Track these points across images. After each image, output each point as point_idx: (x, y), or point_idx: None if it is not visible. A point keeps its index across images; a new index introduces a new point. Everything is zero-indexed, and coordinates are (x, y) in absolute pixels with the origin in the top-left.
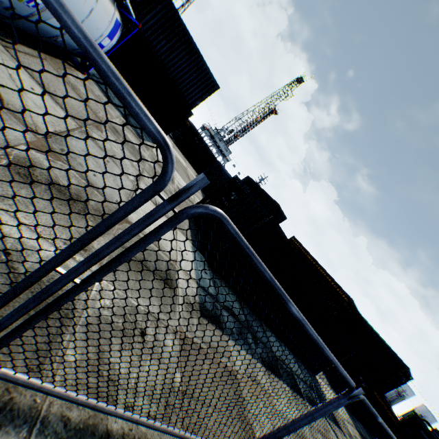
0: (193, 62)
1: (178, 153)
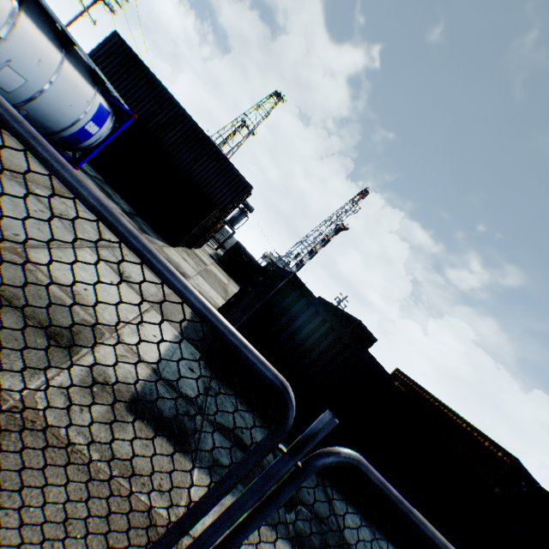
0: (220, 167)
1: (218, 271)
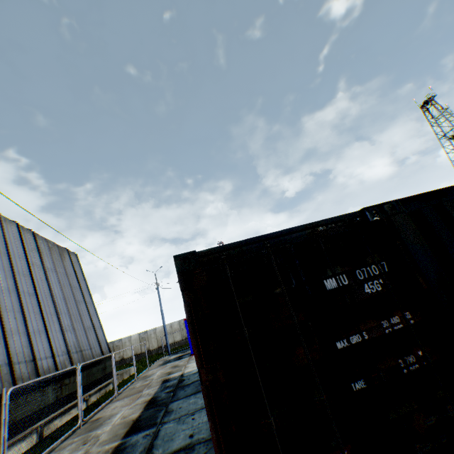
0: None
1: None
